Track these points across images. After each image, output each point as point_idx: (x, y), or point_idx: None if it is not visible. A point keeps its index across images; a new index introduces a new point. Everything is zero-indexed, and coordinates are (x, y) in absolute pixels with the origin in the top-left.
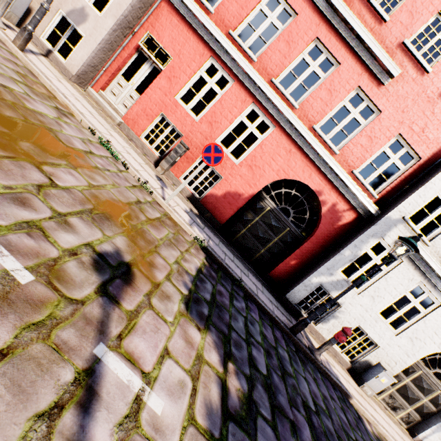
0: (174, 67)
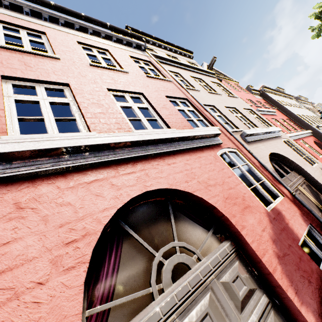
0: None
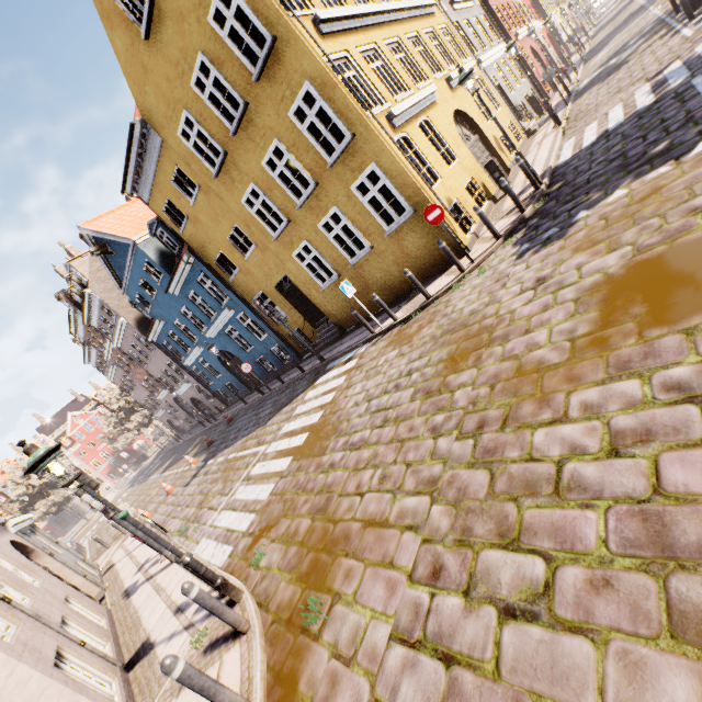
0: None
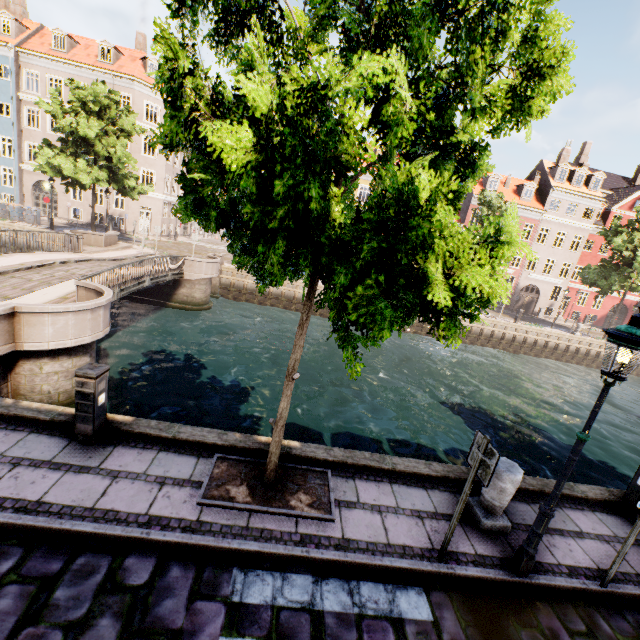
0: (572, 299)
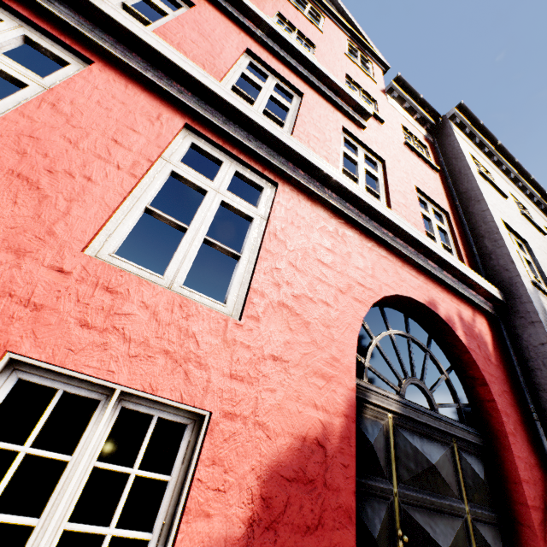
0: None
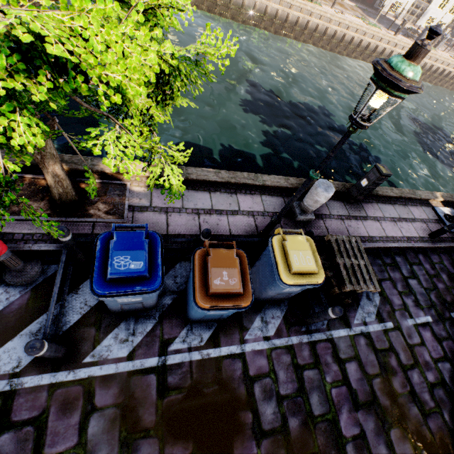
0: None
